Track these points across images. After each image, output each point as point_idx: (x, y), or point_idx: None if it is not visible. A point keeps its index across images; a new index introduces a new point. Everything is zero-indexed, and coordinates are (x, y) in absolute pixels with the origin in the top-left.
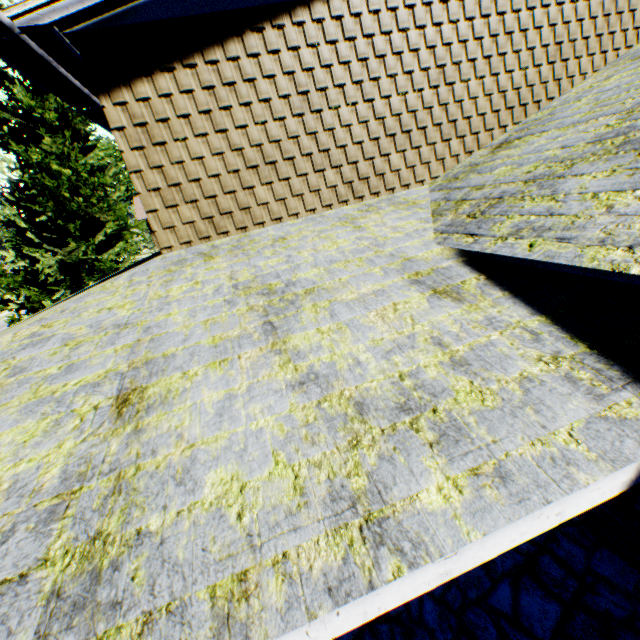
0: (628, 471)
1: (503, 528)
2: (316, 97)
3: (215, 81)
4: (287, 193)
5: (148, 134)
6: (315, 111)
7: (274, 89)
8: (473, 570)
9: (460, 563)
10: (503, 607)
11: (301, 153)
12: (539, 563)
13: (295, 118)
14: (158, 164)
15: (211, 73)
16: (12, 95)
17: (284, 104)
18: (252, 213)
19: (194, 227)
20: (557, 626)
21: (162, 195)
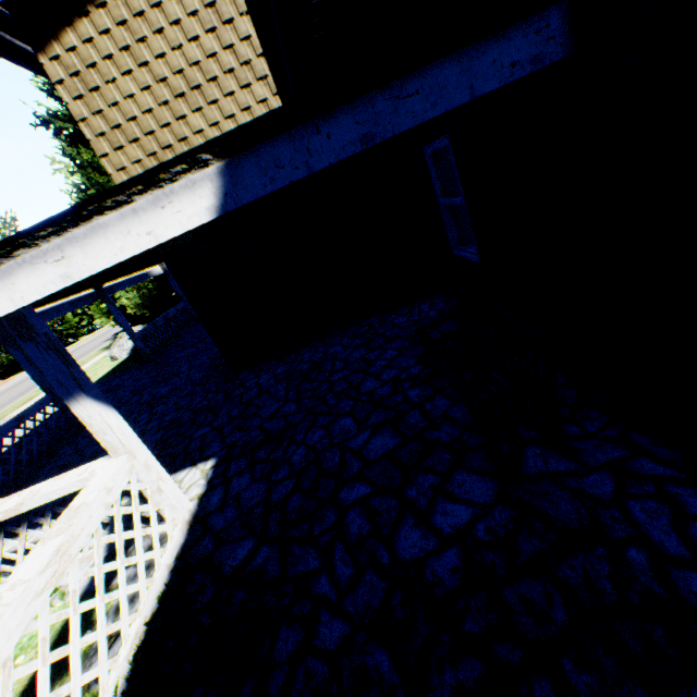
0: (207, 197)
1: (98, 241)
2: (225, 6)
3: (127, 15)
4: (219, 117)
5: (84, 82)
6: (227, 22)
7: (182, 9)
8: (349, 426)
9: (76, 270)
10: (355, 446)
11: (223, 71)
12: (405, 416)
13: (209, 35)
14: (99, 110)
15: (121, 8)
16: (66, 105)
17: (195, 22)
18: (191, 144)
19: (143, 166)
20: (388, 452)
21: (109, 139)
